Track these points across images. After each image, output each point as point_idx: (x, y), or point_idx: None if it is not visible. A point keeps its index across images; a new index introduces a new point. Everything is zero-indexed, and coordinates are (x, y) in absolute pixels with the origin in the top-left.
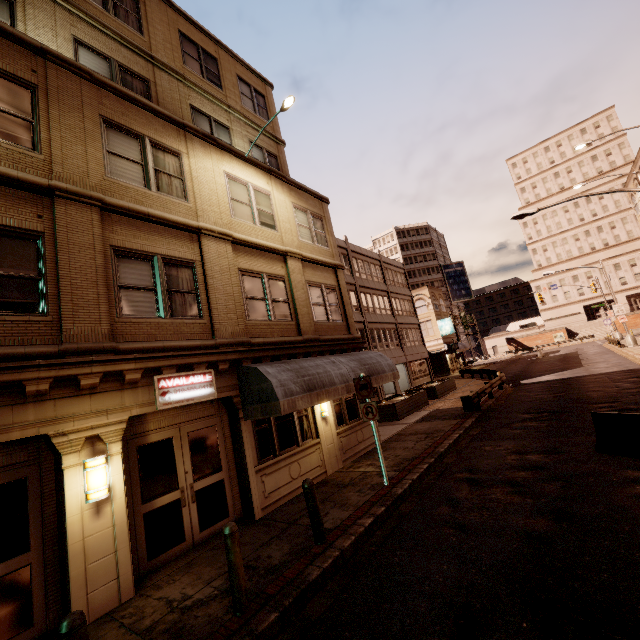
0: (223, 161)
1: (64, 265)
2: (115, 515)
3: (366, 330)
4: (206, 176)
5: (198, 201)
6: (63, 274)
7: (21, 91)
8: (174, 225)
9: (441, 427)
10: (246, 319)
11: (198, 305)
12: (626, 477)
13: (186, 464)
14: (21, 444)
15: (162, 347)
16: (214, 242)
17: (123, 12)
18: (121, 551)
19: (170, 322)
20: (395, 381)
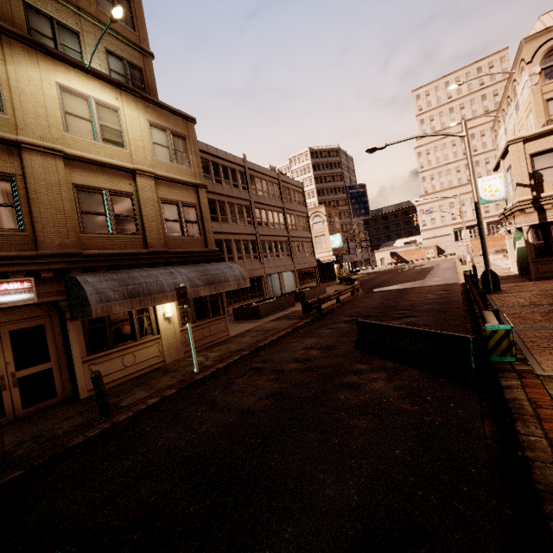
0: (55, 71)
1: None
2: None
3: (257, 242)
4: (31, 86)
5: (18, 113)
6: None
7: None
8: None
9: (281, 326)
10: (80, 232)
11: (18, 218)
12: (350, 369)
13: (7, 357)
14: None
15: None
16: (40, 157)
17: None
18: None
19: None
20: (282, 285)
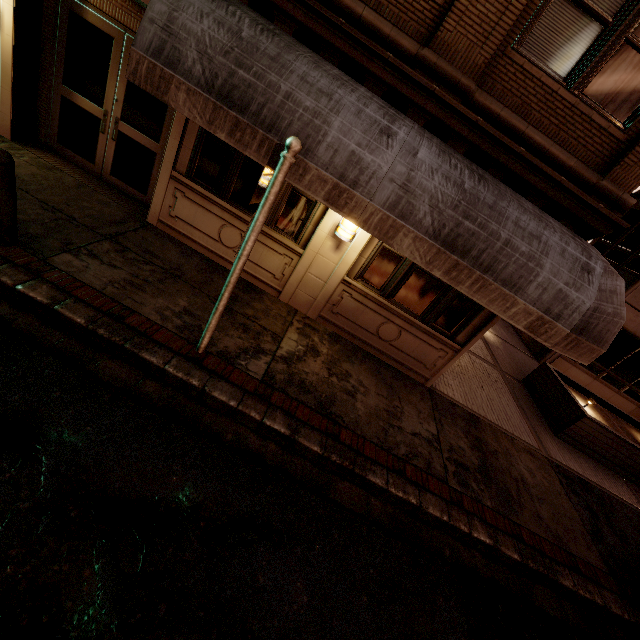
0: None
1: None
2: (2, 49)
3: None
4: None
5: None
6: None
7: None
8: None
9: (533, 509)
10: None
11: None
12: None
13: (119, 90)
14: None
15: None
16: None
17: None
18: (4, 91)
19: None
20: None
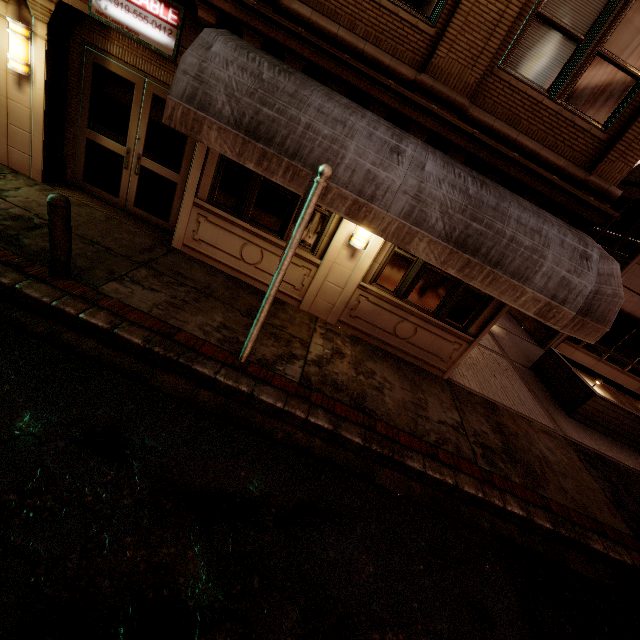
0: None
1: None
2: (34, 102)
3: None
4: None
5: None
6: None
7: None
8: None
9: (558, 483)
10: None
11: None
12: None
13: (141, 129)
14: None
15: None
16: None
17: None
18: (36, 138)
19: None
20: None
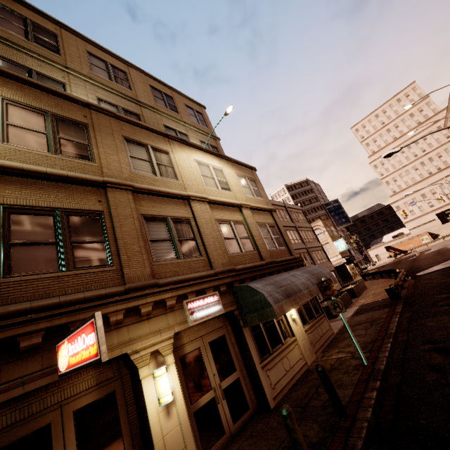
0: (192, 153)
1: (118, 230)
2: (179, 414)
3: None
4: (185, 163)
5: (184, 179)
6: (118, 236)
7: (80, 128)
8: (174, 196)
9: (378, 315)
10: (227, 253)
11: (197, 247)
12: None
13: (212, 368)
14: (107, 364)
15: (184, 279)
16: (198, 204)
17: (120, 80)
18: (189, 446)
19: (184, 261)
20: None
